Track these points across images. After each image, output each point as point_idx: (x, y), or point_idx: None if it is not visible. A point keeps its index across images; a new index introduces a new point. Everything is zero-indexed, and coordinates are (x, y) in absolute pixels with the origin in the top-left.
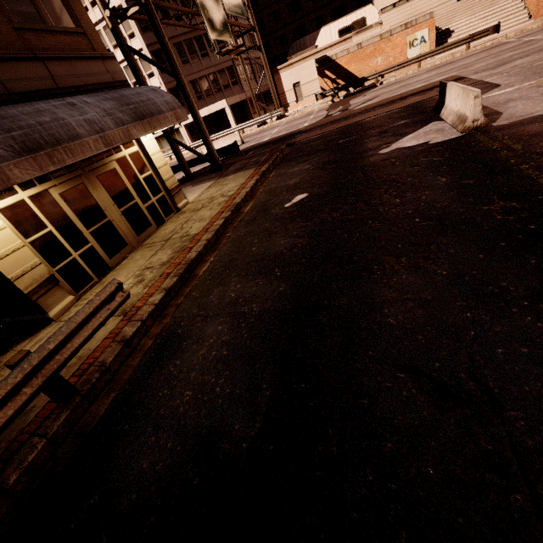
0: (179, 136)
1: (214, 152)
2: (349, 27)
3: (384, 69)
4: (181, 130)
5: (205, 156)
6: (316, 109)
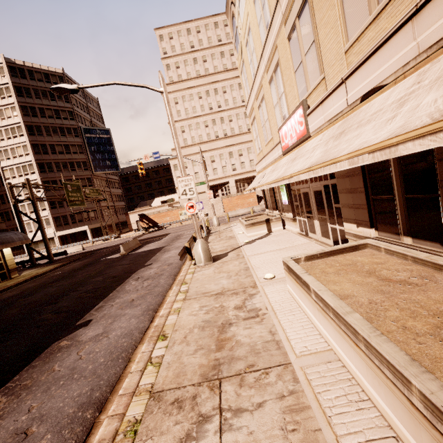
0: (53, 241)
1: (51, 254)
2: (166, 201)
3: (166, 223)
4: (55, 238)
5: (46, 256)
6: (133, 236)
